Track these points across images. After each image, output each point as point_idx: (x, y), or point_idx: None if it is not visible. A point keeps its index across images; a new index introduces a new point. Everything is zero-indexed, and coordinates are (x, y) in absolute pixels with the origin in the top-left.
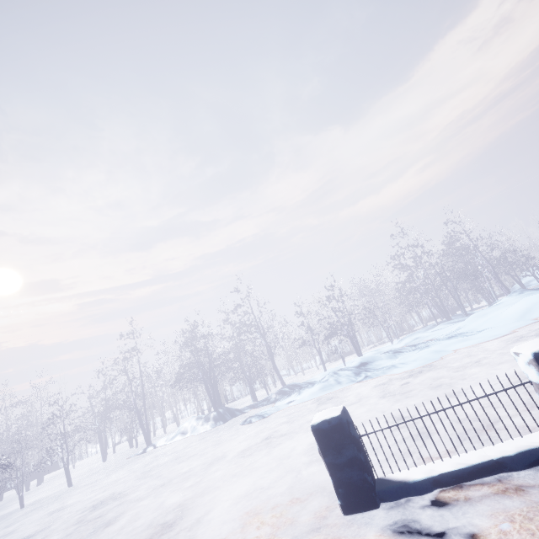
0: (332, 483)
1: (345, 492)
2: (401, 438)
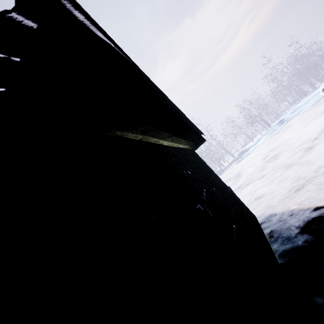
0: None
1: None
2: None
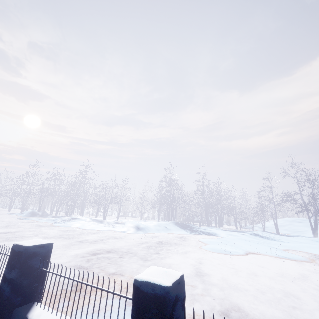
0: None
1: None
2: None
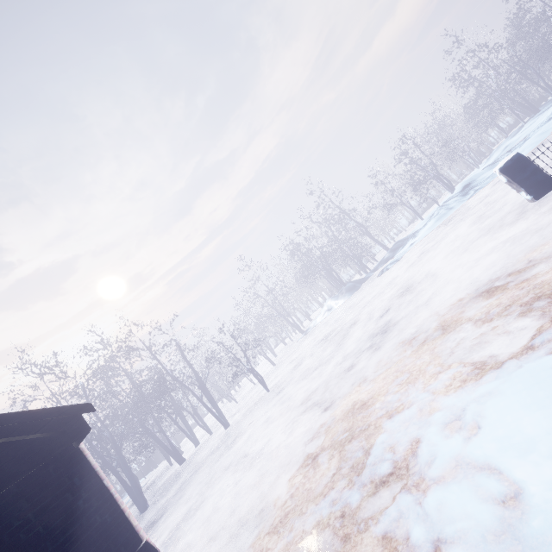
0: (512, 209)
1: (535, 189)
2: (549, 172)
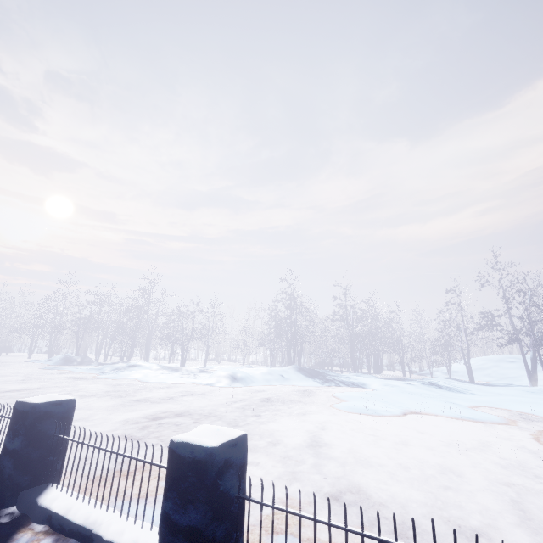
0: None
1: None
2: None
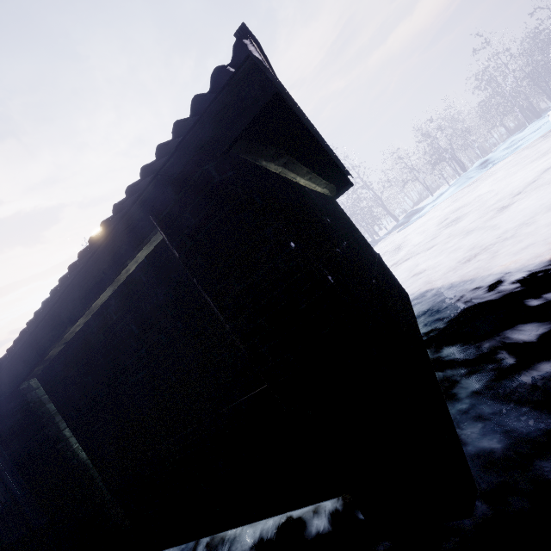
0: None
1: None
2: None
